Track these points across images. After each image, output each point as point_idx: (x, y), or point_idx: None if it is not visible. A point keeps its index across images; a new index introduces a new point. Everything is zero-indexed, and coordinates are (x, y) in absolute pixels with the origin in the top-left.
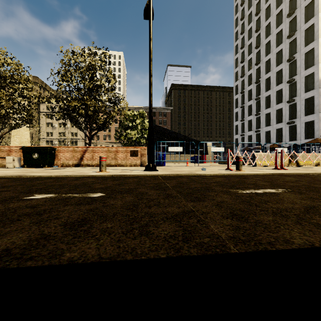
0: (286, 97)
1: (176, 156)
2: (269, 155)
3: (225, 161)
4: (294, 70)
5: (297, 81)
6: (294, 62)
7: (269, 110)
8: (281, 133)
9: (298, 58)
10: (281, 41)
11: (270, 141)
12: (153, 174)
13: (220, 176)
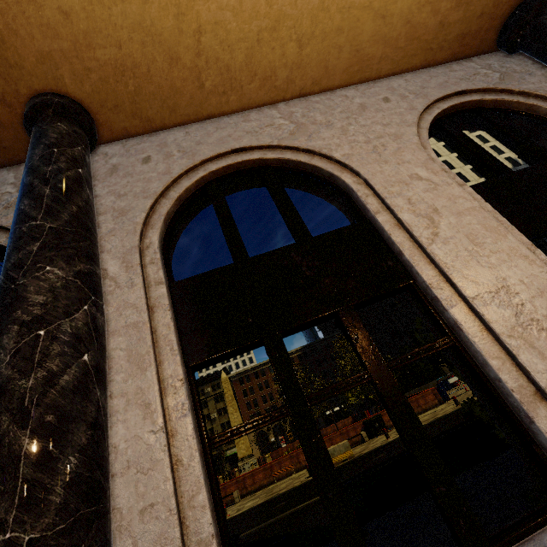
0: None
1: (414, 391)
2: None
3: None
4: None
5: None
6: None
7: None
8: None
9: None
10: None
11: None
12: None
13: None
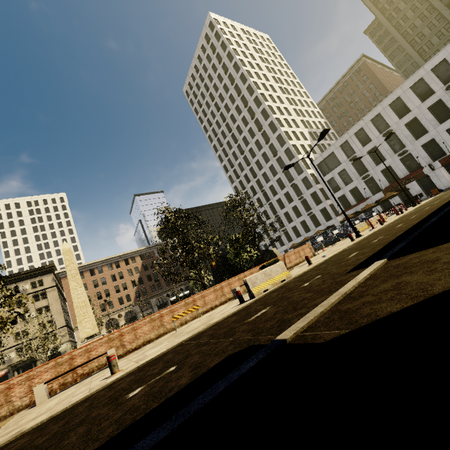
0: (295, 196)
1: None
2: (360, 224)
3: (343, 237)
4: (290, 177)
5: (297, 184)
6: (287, 172)
7: (285, 209)
8: (306, 224)
9: (289, 169)
10: (268, 159)
11: (299, 234)
12: (378, 229)
13: (393, 222)
